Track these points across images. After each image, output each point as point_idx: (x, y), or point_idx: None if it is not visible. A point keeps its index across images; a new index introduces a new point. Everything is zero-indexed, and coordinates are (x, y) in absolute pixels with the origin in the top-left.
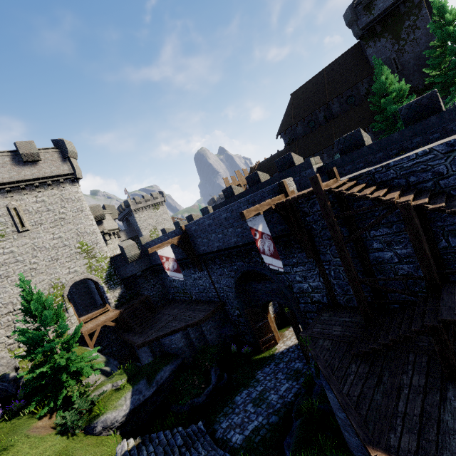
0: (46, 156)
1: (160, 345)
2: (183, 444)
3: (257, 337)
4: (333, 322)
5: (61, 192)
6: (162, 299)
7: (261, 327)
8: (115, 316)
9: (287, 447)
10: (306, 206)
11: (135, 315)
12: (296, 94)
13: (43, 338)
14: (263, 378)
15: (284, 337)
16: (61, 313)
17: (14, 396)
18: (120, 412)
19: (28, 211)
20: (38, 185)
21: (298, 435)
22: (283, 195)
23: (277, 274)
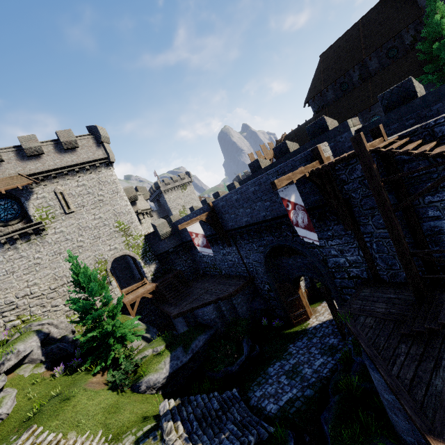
0: (83, 143)
1: (194, 316)
2: (219, 408)
3: (288, 311)
4: (376, 298)
5: (98, 176)
6: (193, 274)
7: (292, 302)
8: (152, 289)
9: (325, 421)
10: (344, 173)
11: (170, 288)
12: (326, 54)
13: (91, 307)
14: (295, 352)
15: (317, 312)
16: (105, 285)
17: (73, 355)
18: (160, 375)
19: (71, 194)
20: (78, 170)
21: (337, 411)
22: (318, 162)
23: (310, 248)
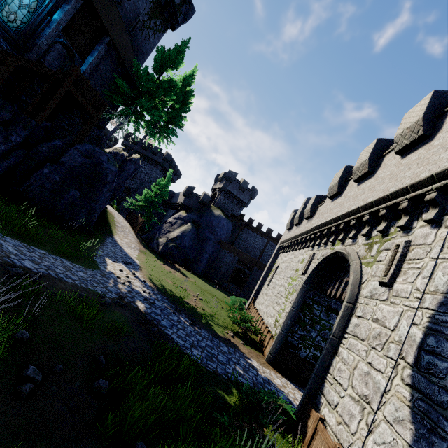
0: None
1: None
2: None
3: None
4: None
5: None
6: None
7: None
8: None
9: None
10: None
11: None
12: None
13: None
14: None
15: None
16: None
17: None
18: None
19: None
20: None
21: None
22: None
23: None
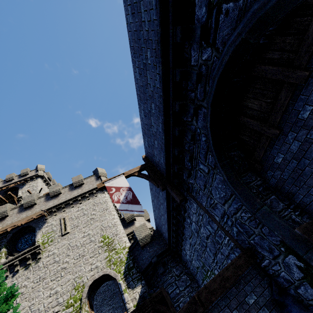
0: (88, 180)
1: None
2: None
3: None
4: None
5: (94, 200)
6: None
7: None
8: None
9: None
10: None
11: None
12: None
13: None
14: None
15: None
16: (11, 303)
17: None
18: None
19: (71, 218)
20: (80, 199)
21: None
22: None
23: None
